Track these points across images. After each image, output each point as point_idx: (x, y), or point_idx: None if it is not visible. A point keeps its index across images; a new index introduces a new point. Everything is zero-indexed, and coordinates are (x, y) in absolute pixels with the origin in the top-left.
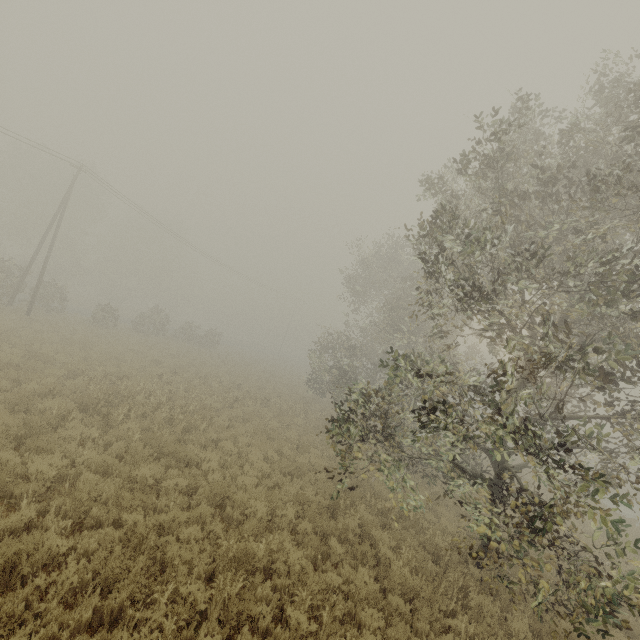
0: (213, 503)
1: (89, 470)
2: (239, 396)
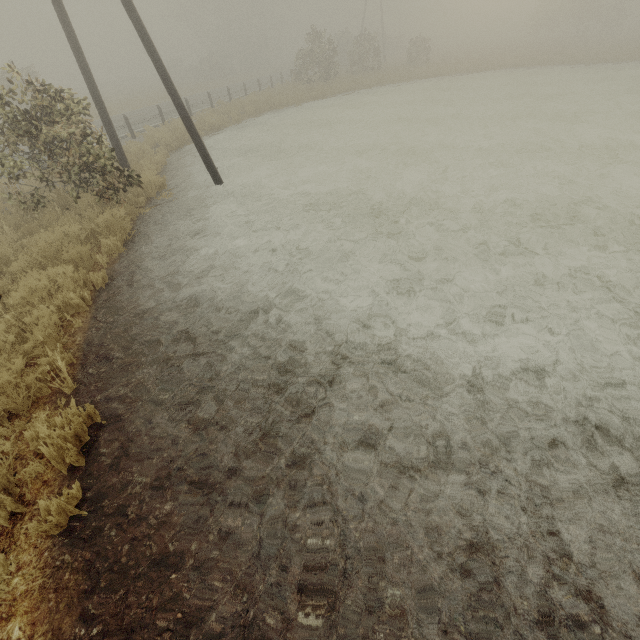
0: None
1: None
2: None
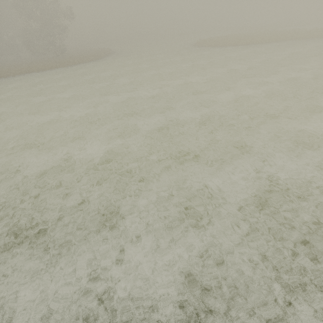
0: None
1: None
2: None
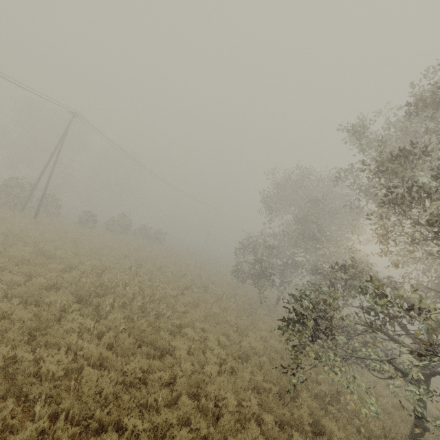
0: (189, 393)
1: (88, 362)
2: (186, 283)
